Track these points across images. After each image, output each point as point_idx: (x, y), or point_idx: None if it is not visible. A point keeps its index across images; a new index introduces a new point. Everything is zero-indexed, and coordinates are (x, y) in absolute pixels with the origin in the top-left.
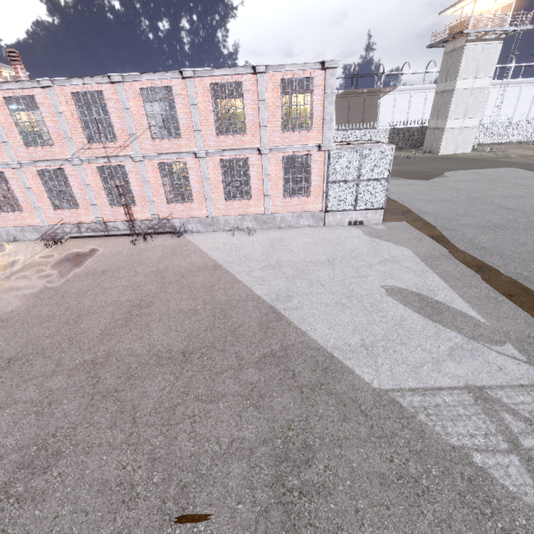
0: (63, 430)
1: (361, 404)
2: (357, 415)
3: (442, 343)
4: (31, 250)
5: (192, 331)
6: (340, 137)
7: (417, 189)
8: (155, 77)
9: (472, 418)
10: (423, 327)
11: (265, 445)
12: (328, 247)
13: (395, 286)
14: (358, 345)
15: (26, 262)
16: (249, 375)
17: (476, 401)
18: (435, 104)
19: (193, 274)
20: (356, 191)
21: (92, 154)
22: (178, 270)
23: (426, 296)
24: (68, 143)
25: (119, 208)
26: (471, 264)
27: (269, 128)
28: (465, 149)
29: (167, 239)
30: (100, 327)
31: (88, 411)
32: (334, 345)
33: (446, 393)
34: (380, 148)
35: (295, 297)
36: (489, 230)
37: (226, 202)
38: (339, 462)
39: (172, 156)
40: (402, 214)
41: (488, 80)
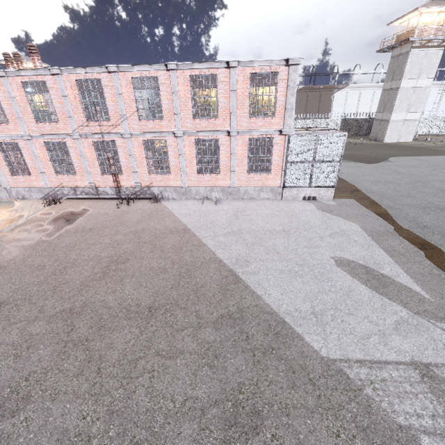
0: (36, 375)
1: (310, 372)
2: (305, 384)
3: (388, 316)
4: (34, 208)
5: (159, 288)
6: (299, 124)
7: (364, 171)
8: (144, 68)
9: (419, 396)
10: (370, 299)
11: (216, 406)
12: (284, 218)
13: (343, 258)
14: (308, 312)
15: (29, 217)
16: (207, 334)
17: (422, 379)
18: (382, 100)
19: (166, 235)
20: (311, 171)
21: (89, 131)
22: (153, 232)
23: (373, 269)
24: (71, 120)
25: (109, 176)
26: (414, 241)
27: (238, 114)
28: (407, 139)
29: (146, 203)
30: (81, 279)
31: (60, 358)
32: (286, 310)
33: (393, 367)
34: (334, 135)
35: (253, 262)
36: (430, 211)
37: (198, 175)
38: (286, 432)
39: (155, 134)
40: (351, 193)
41: (430, 80)
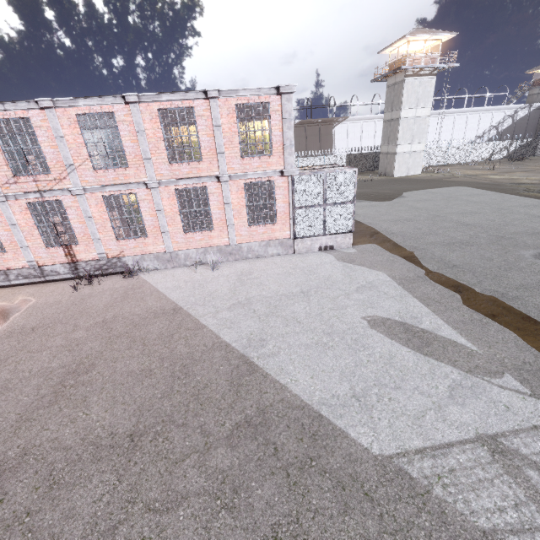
0: None
1: (363, 482)
2: (361, 502)
3: (439, 381)
4: None
5: (144, 401)
6: (301, 163)
7: (380, 210)
8: (93, 102)
9: (495, 482)
10: (415, 363)
11: None
12: (300, 276)
13: (376, 316)
14: (348, 395)
15: None
16: (219, 459)
17: (493, 457)
18: (385, 131)
19: (148, 321)
20: (324, 216)
21: (19, 189)
22: (130, 319)
23: (411, 325)
24: None
25: (58, 248)
26: (447, 284)
27: (227, 154)
28: (416, 171)
29: (118, 280)
30: (18, 410)
31: None
32: (320, 399)
33: (458, 450)
34: (343, 172)
35: (270, 340)
36: (455, 247)
37: (185, 234)
38: None
39: (119, 187)
40: (371, 236)
41: (428, 110)
